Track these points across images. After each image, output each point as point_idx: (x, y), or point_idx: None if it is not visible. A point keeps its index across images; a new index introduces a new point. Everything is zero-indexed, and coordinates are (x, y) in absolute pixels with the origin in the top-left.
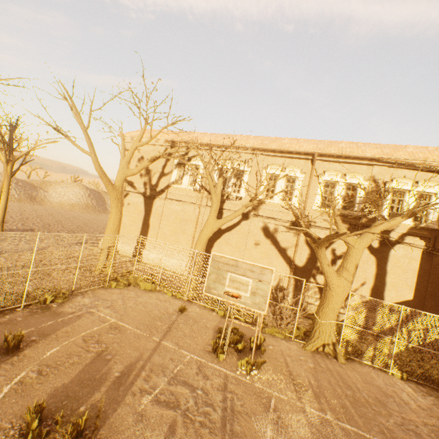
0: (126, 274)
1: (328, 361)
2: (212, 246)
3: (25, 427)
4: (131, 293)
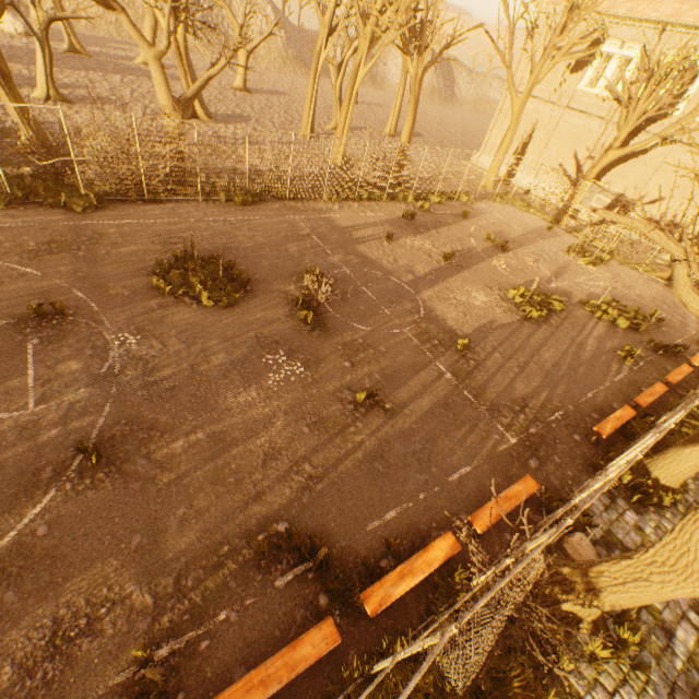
0: (505, 194)
1: (657, 287)
2: (603, 179)
3: (488, 237)
4: (510, 209)
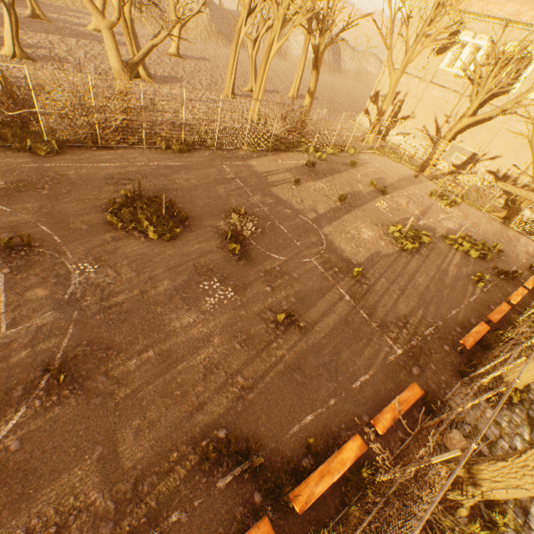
0: (382, 148)
1: (496, 224)
2: (456, 139)
3: (372, 183)
4: (386, 160)
